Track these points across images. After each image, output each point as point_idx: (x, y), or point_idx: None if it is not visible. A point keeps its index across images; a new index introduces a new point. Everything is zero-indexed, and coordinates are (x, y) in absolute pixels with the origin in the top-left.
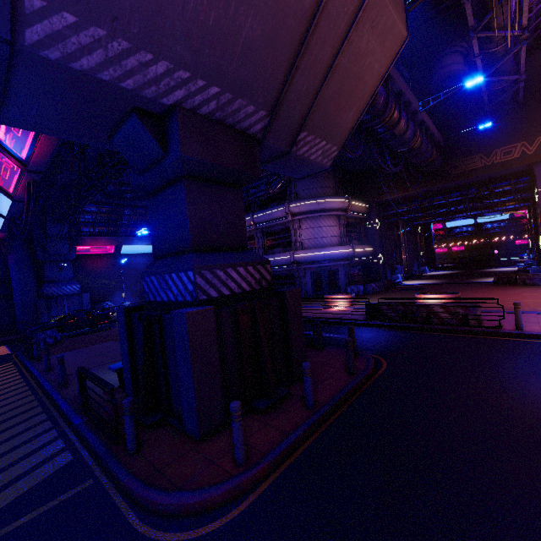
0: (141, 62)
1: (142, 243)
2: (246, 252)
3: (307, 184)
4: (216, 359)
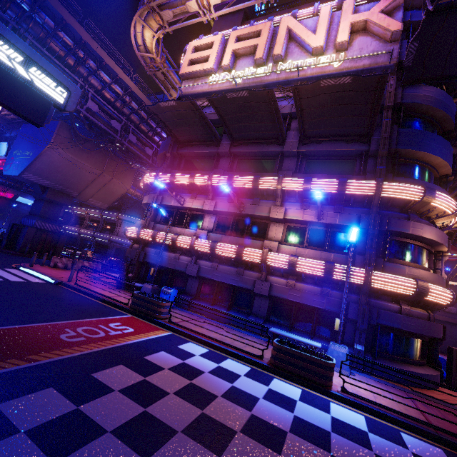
0: (44, 181)
1: (33, 200)
2: (56, 222)
3: (132, 208)
4: (31, 239)
